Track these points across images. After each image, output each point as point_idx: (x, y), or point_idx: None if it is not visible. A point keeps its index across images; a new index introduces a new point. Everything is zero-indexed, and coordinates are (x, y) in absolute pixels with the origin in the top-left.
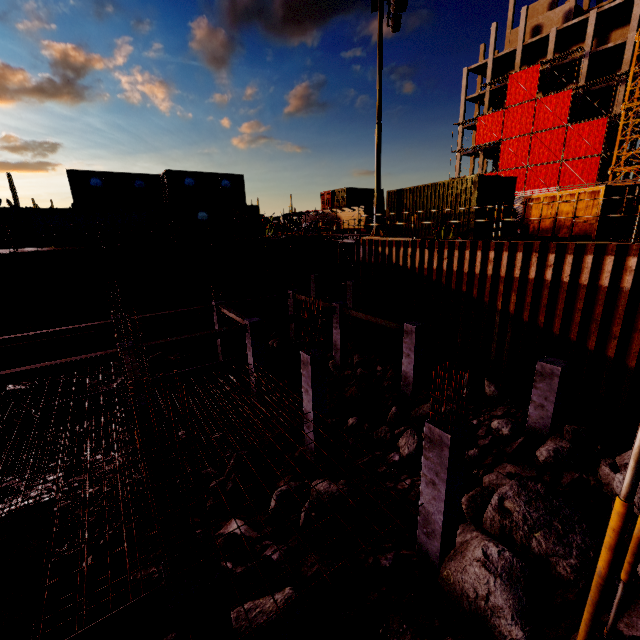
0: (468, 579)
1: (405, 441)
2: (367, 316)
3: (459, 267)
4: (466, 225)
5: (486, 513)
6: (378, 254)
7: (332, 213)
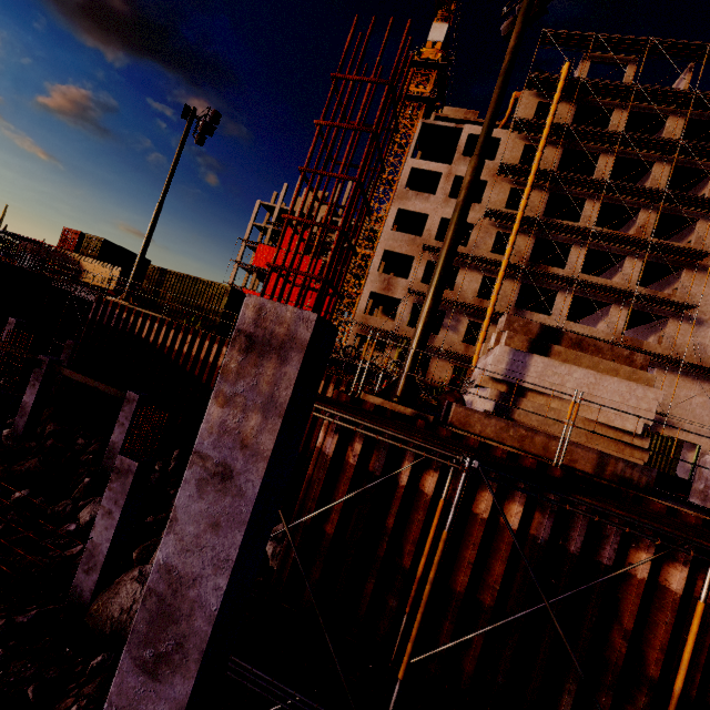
0: (118, 600)
1: (90, 509)
2: (85, 378)
3: (198, 353)
4: (213, 321)
5: (155, 553)
6: (121, 319)
7: (73, 257)
